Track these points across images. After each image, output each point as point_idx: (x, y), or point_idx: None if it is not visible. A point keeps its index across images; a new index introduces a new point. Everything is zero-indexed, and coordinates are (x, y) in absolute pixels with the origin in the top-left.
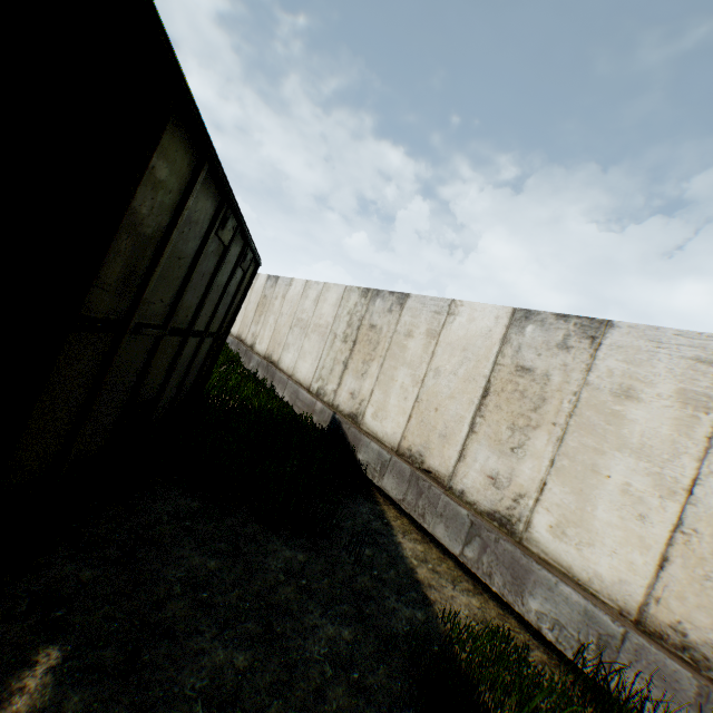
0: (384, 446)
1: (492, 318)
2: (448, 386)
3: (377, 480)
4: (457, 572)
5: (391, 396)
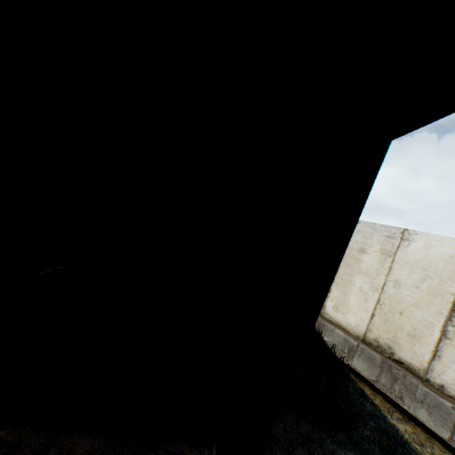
0: (349, 333)
1: (452, 247)
2: (410, 296)
3: (345, 360)
4: (447, 453)
5: (350, 295)
